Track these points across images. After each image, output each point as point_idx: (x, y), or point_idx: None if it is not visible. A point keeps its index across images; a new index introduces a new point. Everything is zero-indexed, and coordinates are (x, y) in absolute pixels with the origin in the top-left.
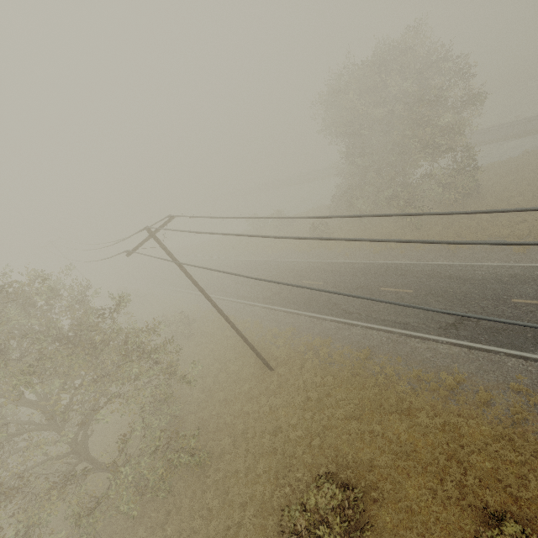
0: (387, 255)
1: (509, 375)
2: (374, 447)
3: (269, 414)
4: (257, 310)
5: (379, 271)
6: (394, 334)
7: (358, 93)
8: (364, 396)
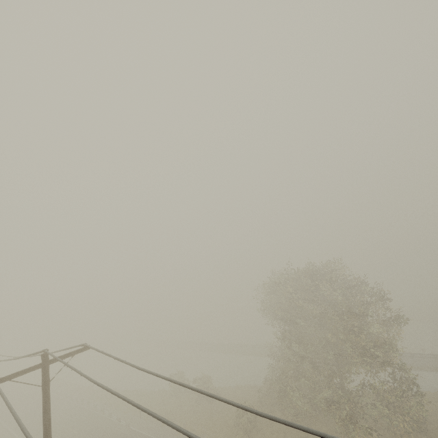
0: None
1: None
2: None
3: None
4: None
5: None
6: None
7: (296, 289)
8: None
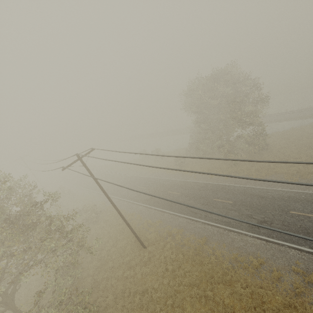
0: (217, 179)
1: (291, 260)
2: (207, 308)
3: (140, 279)
4: (140, 207)
5: (213, 189)
6: (221, 228)
7: (203, 91)
8: (202, 270)
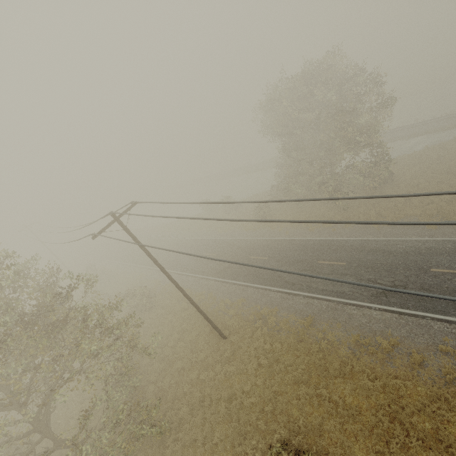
0: (321, 232)
1: (437, 337)
2: (322, 411)
3: (224, 381)
4: (211, 283)
5: (315, 247)
6: (333, 302)
7: (291, 100)
8: (310, 361)
